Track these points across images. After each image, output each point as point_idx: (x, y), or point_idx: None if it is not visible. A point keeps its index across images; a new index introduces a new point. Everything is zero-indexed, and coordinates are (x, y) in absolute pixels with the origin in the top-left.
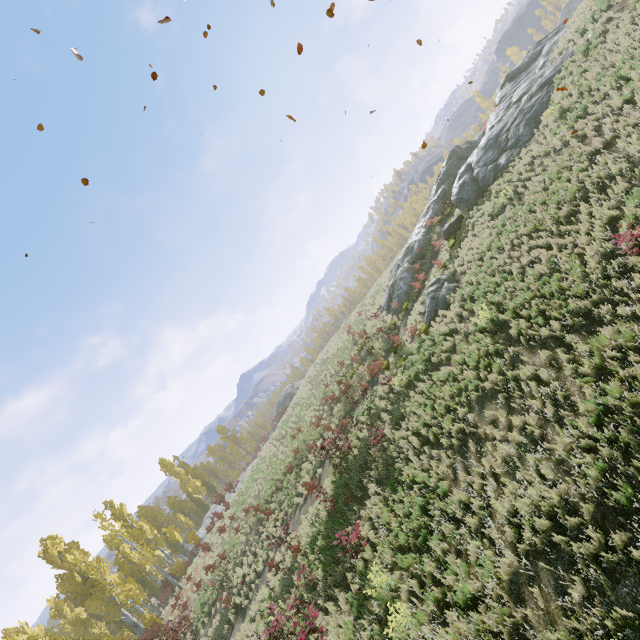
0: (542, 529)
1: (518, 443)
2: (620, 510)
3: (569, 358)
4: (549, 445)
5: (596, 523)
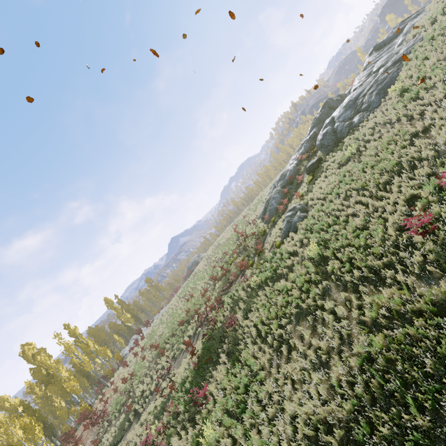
0: (309, 435)
1: (312, 360)
2: (359, 441)
3: (358, 304)
4: (329, 371)
5: (342, 445)
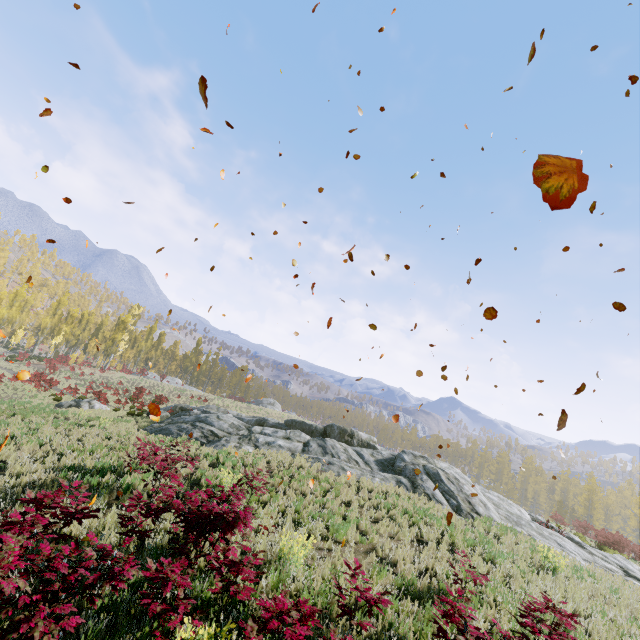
0: None
1: None
2: None
3: None
4: None
5: None
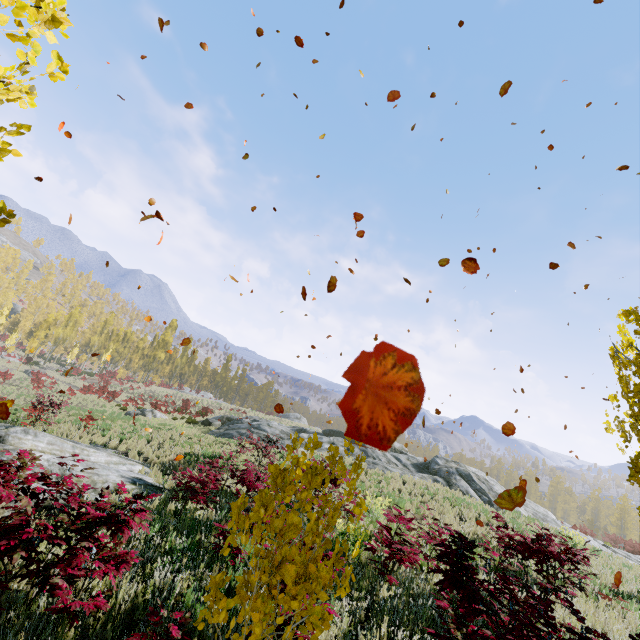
0: None
1: None
2: None
3: None
4: None
5: None
